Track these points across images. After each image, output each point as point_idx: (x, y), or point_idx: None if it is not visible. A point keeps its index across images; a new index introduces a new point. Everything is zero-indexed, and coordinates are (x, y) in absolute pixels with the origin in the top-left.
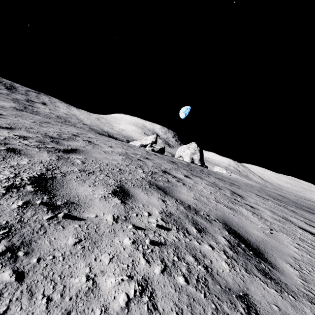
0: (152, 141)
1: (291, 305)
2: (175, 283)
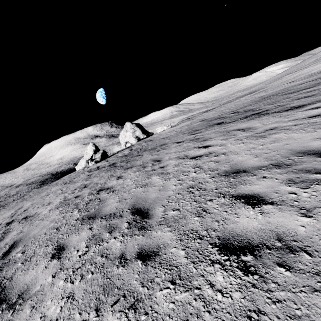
0: (93, 150)
1: (146, 237)
2: (86, 280)
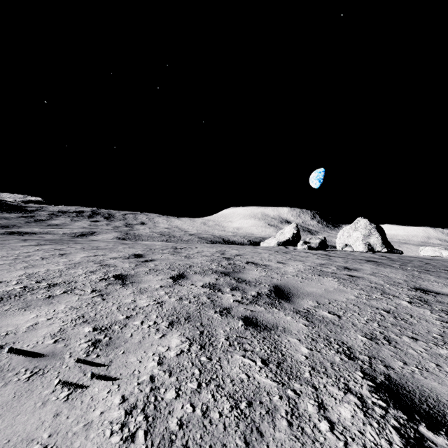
0: (292, 233)
1: None
2: None
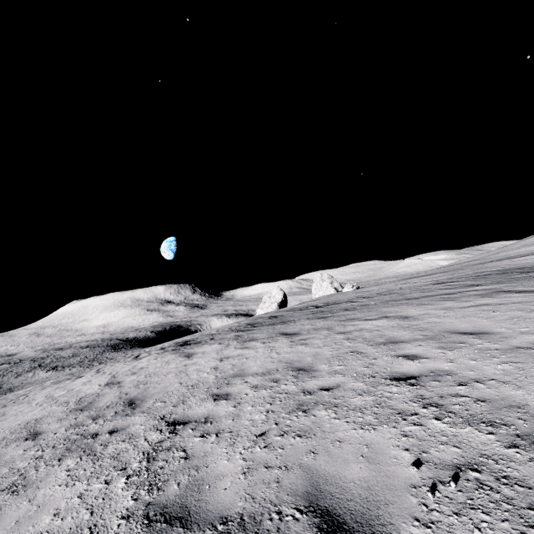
0: (282, 294)
1: None
2: None
